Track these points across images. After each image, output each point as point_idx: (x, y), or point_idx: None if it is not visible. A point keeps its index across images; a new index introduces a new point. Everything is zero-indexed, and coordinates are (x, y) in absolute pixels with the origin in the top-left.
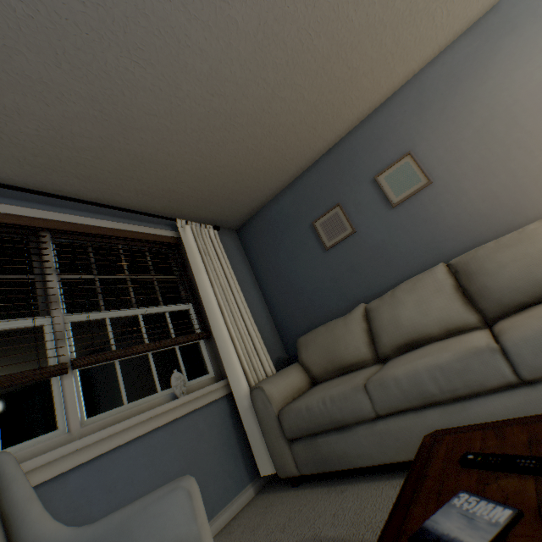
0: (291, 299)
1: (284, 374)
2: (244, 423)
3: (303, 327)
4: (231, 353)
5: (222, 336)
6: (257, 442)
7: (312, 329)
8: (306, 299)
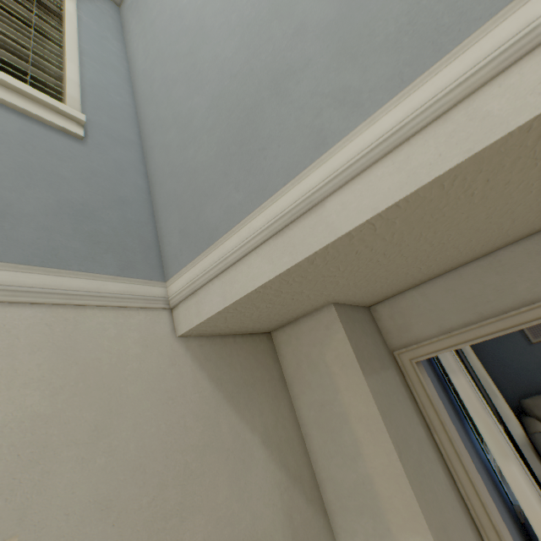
0: (498, 371)
1: (539, 425)
2: (522, 451)
3: (510, 391)
4: (505, 409)
5: (497, 398)
6: (535, 464)
7: (534, 396)
8: (512, 372)
